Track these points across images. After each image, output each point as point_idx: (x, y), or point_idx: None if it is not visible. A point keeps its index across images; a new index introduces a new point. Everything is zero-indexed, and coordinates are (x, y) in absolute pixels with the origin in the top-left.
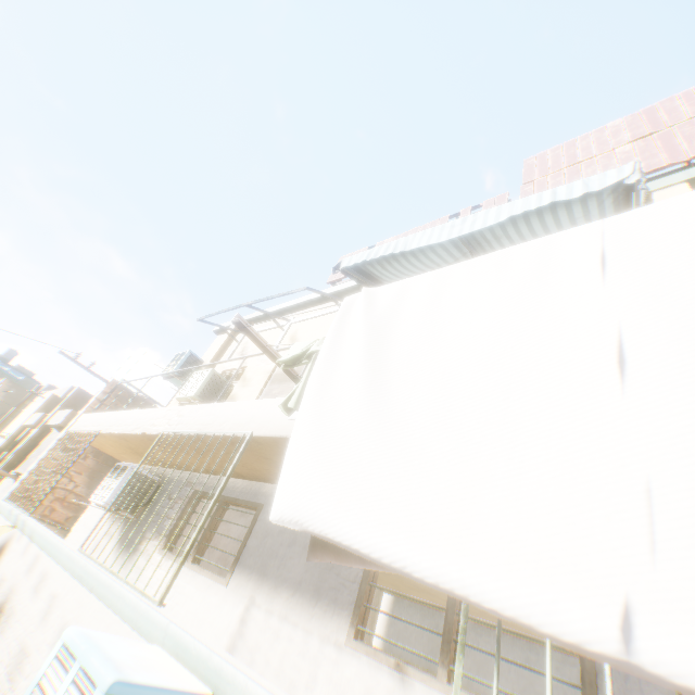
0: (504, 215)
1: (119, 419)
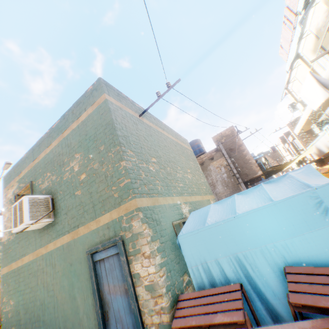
0: (295, 45)
1: (299, 124)
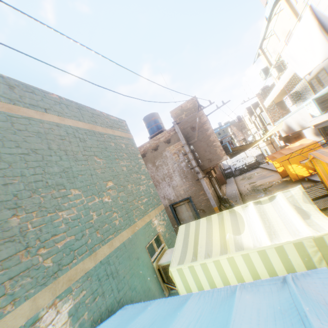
0: None
1: (272, 95)
